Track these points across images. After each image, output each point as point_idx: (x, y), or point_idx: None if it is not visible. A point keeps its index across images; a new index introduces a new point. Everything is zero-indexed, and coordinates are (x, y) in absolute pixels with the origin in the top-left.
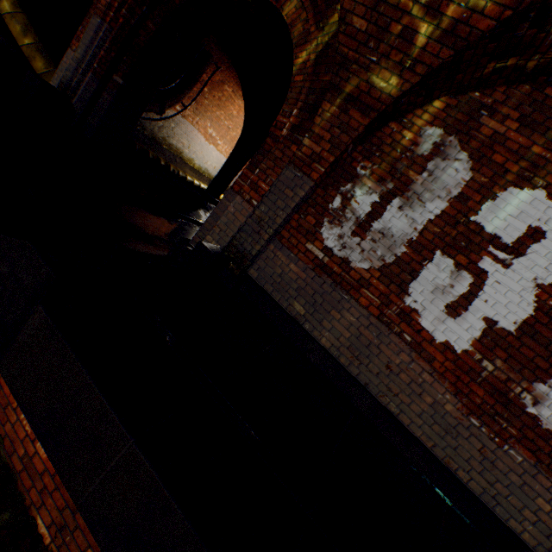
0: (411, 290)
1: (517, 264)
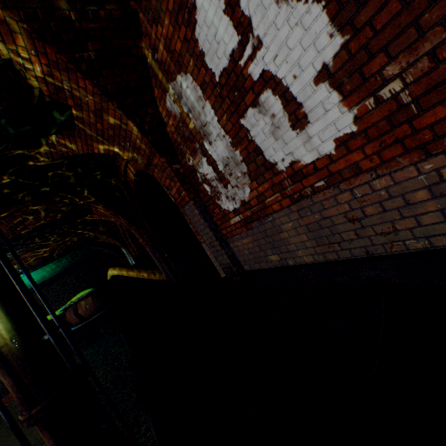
0: (271, 159)
1: (258, 30)
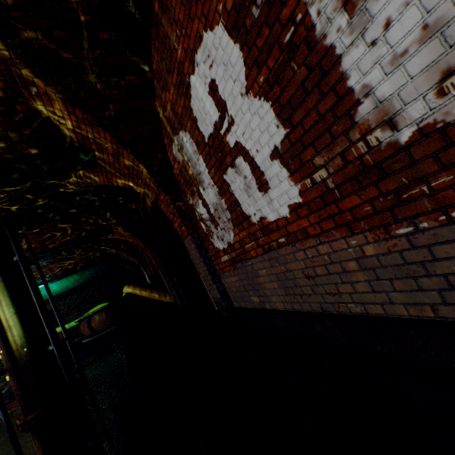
0: (247, 212)
1: (231, 111)
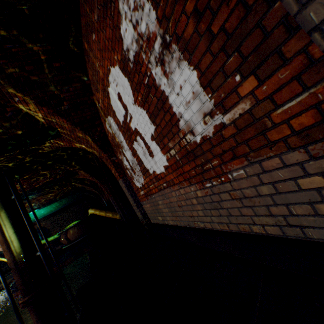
0: (147, 167)
1: (130, 111)
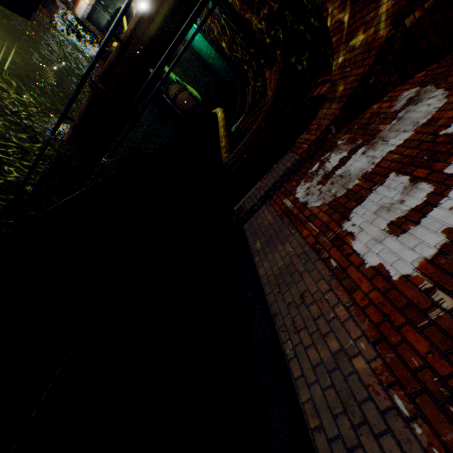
0: (353, 214)
1: None
